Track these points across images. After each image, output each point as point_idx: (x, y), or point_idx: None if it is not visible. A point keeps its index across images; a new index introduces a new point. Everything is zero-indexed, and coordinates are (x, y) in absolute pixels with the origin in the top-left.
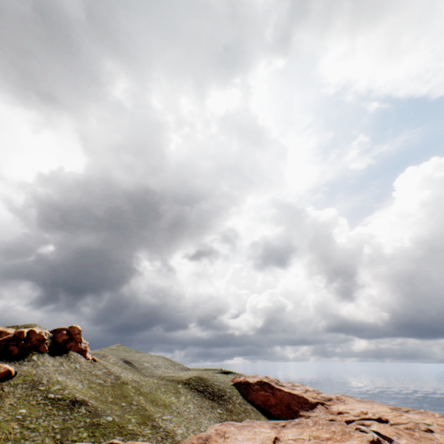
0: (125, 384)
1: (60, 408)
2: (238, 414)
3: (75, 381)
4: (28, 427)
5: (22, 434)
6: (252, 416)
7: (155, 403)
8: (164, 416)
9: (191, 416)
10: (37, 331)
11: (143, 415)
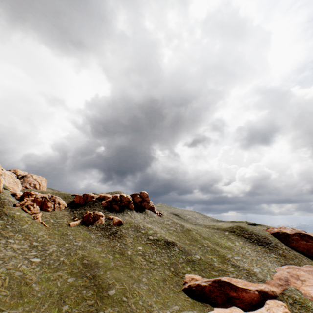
0: (190, 231)
1: (161, 247)
2: (292, 259)
3: (158, 228)
4: (149, 259)
5: (148, 265)
6: (305, 261)
7: (220, 246)
8: (234, 257)
9: (254, 258)
10: (125, 195)
11: (219, 256)
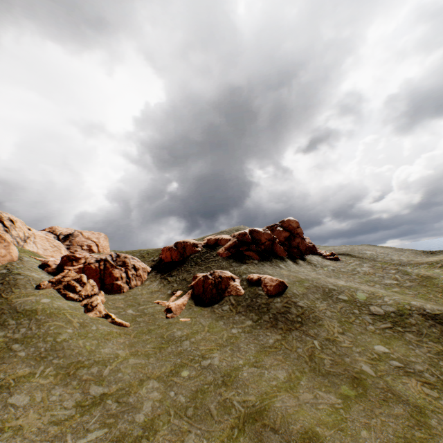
0: (431, 279)
1: (429, 334)
2: None
3: (362, 285)
4: None
5: None
6: None
7: None
8: None
9: None
10: (259, 230)
11: None
